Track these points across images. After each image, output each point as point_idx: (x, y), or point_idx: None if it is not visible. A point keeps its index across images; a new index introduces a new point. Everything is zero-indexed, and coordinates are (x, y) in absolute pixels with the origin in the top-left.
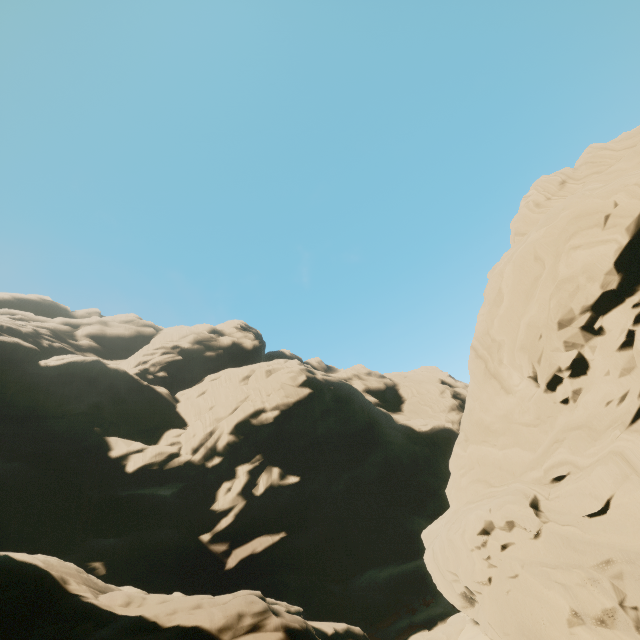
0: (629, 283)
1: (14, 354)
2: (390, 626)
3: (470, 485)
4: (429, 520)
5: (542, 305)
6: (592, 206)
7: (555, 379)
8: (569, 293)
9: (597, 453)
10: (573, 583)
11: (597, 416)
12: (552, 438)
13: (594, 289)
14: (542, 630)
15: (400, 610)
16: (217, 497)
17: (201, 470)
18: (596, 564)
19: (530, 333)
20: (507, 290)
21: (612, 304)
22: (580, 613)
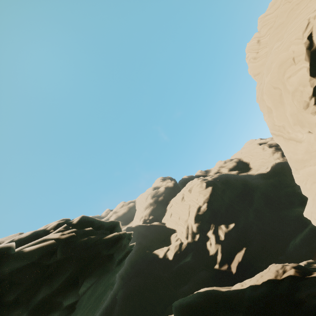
0: None
1: None
2: None
3: (311, 186)
4: (300, 207)
5: (291, 105)
6: (283, 57)
7: None
8: (299, 96)
9: None
10: None
11: None
12: None
13: (308, 89)
14: None
15: None
16: (208, 249)
17: (194, 243)
18: None
19: (294, 117)
20: (270, 105)
21: None
22: None
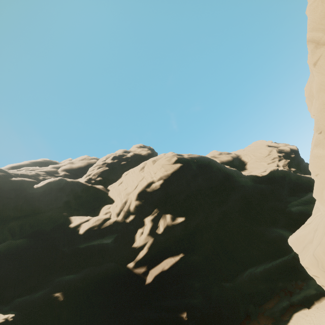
0: None
1: (22, 185)
2: (274, 306)
3: None
4: (284, 229)
5: None
6: None
7: None
8: None
9: None
10: None
11: None
12: None
13: None
14: None
15: (279, 294)
16: (135, 239)
17: (124, 225)
18: None
19: None
20: None
21: None
22: None
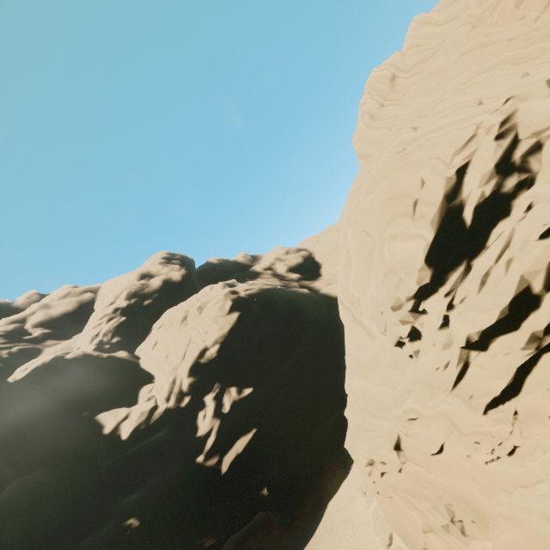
0: (440, 273)
1: None
2: (344, 451)
3: (359, 412)
4: None
5: (378, 287)
6: (403, 184)
7: (400, 342)
8: (394, 285)
9: (433, 408)
10: (423, 509)
11: (431, 376)
12: (405, 384)
13: (412, 285)
14: (409, 534)
15: None
16: (198, 426)
17: (179, 410)
18: (435, 497)
19: (374, 309)
20: (353, 254)
21: (429, 292)
22: (429, 525)
